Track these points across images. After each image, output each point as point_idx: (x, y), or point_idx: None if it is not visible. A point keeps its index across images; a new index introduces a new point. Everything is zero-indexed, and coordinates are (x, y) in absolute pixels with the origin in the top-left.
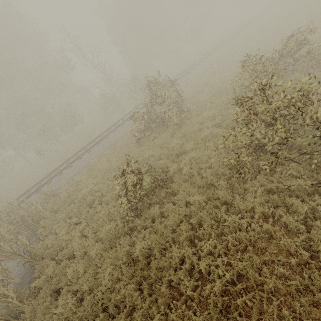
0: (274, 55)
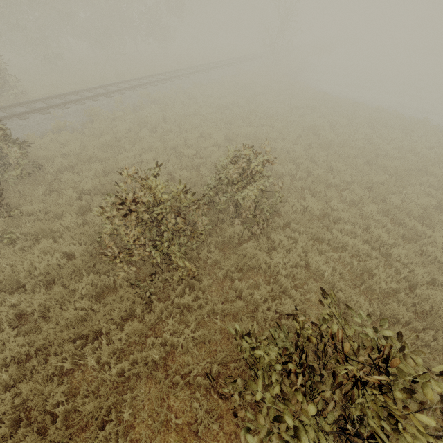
0: (232, 147)
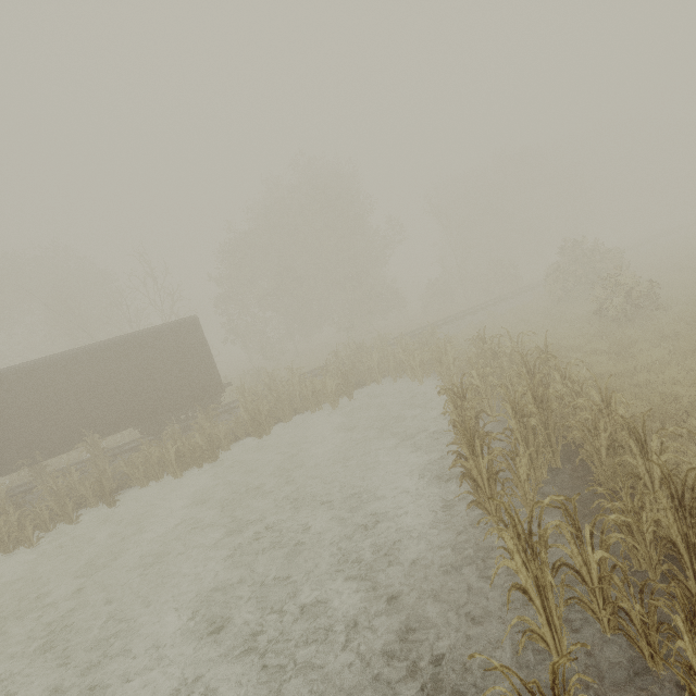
0: None
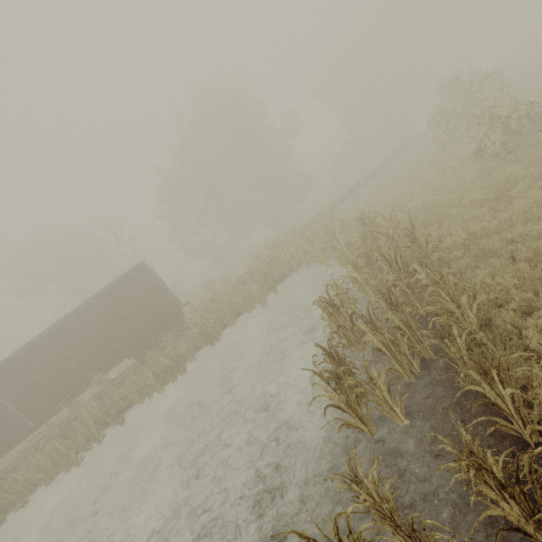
0: None
